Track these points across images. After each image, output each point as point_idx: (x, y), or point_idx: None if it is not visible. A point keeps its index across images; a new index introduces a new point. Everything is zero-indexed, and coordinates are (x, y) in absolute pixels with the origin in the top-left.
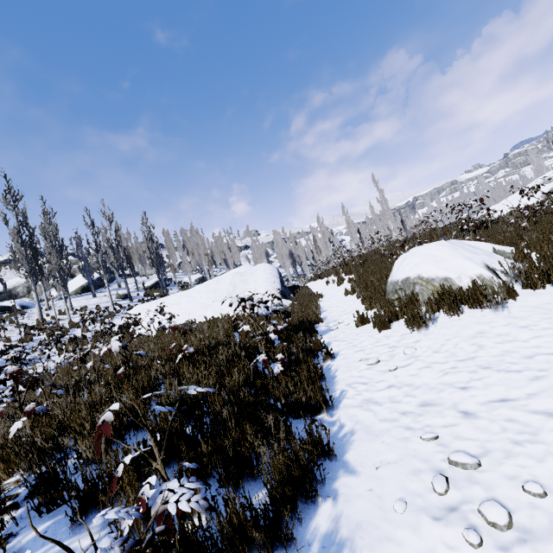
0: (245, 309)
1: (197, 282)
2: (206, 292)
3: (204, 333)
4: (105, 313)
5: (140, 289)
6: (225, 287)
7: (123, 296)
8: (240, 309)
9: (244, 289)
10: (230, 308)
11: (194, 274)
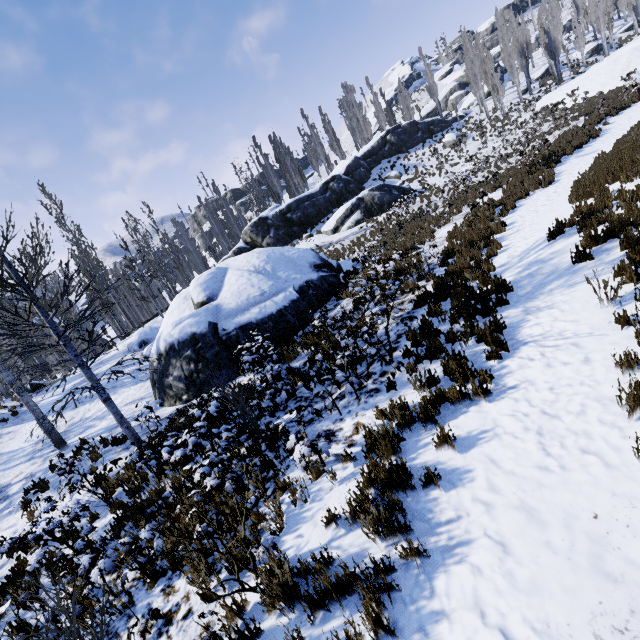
0: (629, 81)
1: (589, 55)
2: (604, 74)
3: (605, 96)
4: (519, 107)
5: (531, 81)
6: (621, 66)
7: (523, 92)
8: (626, 82)
9: (637, 64)
10: (620, 83)
11: (585, 43)
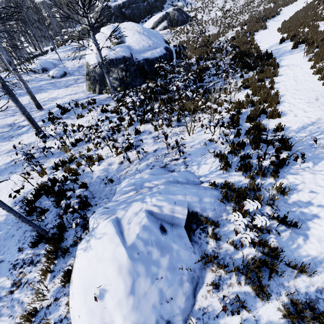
0: None
1: None
2: None
3: None
4: None
5: None
6: None
7: None
8: None
9: None
10: None
11: None
